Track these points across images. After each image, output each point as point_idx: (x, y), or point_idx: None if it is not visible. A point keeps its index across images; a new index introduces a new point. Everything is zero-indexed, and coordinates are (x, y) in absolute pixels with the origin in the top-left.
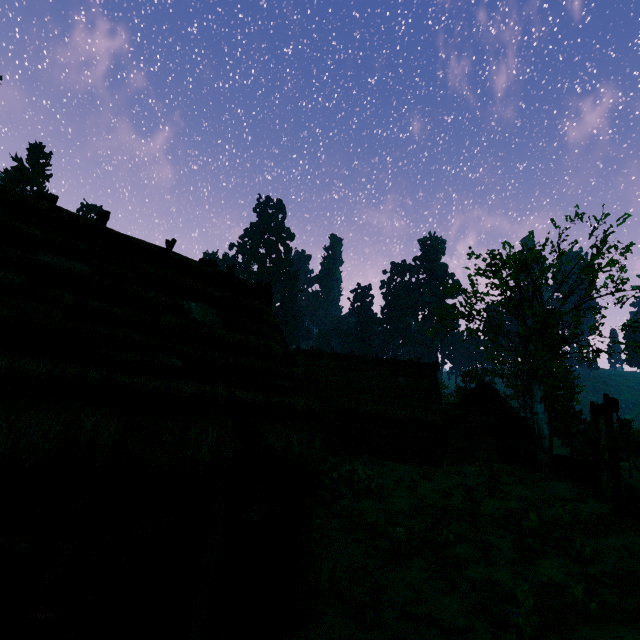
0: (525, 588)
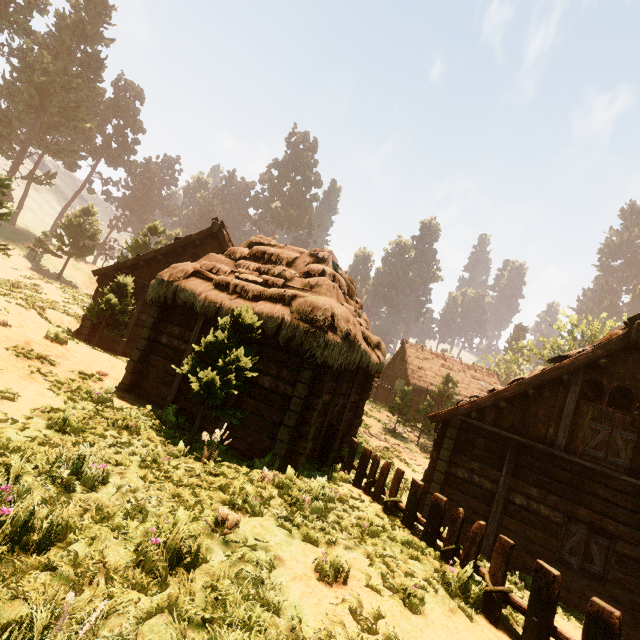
0: None
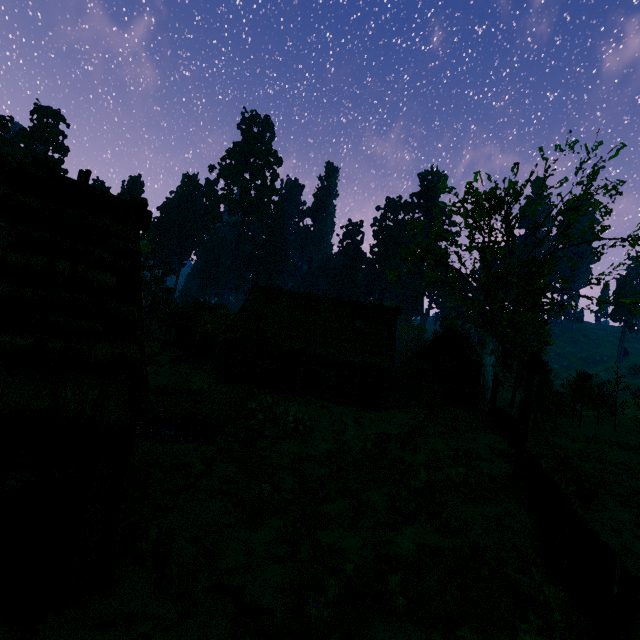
0: (350, 567)
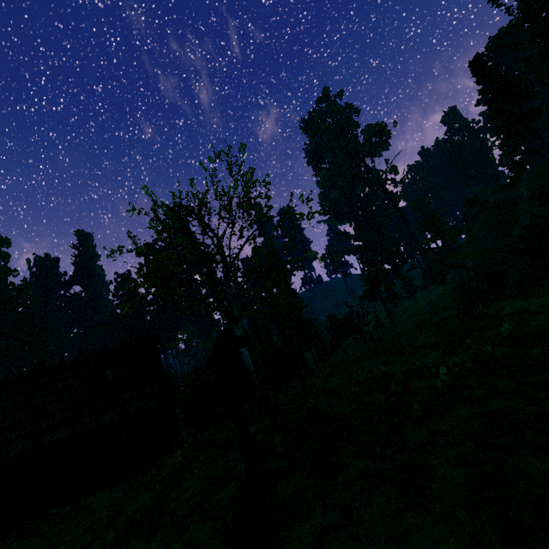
0: None
